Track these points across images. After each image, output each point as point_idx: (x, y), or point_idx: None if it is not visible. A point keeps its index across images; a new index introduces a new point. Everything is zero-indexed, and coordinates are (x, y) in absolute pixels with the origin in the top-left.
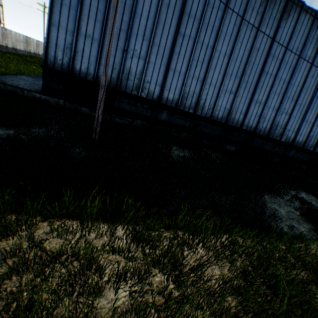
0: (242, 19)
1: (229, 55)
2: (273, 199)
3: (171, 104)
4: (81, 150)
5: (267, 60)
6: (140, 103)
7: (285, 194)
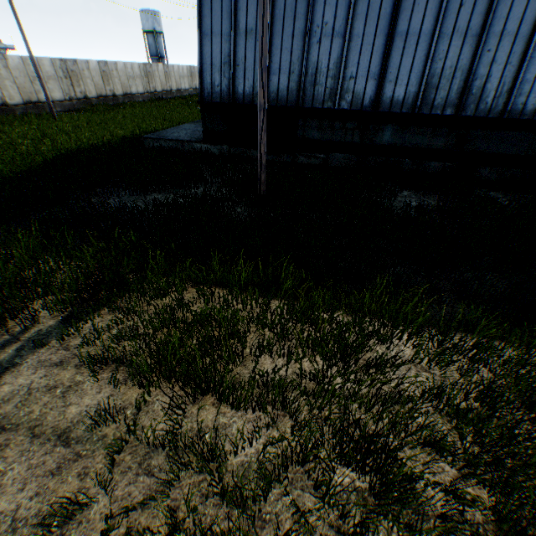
0: None
1: None
2: None
3: (400, 109)
4: (243, 209)
5: None
6: (340, 122)
7: None
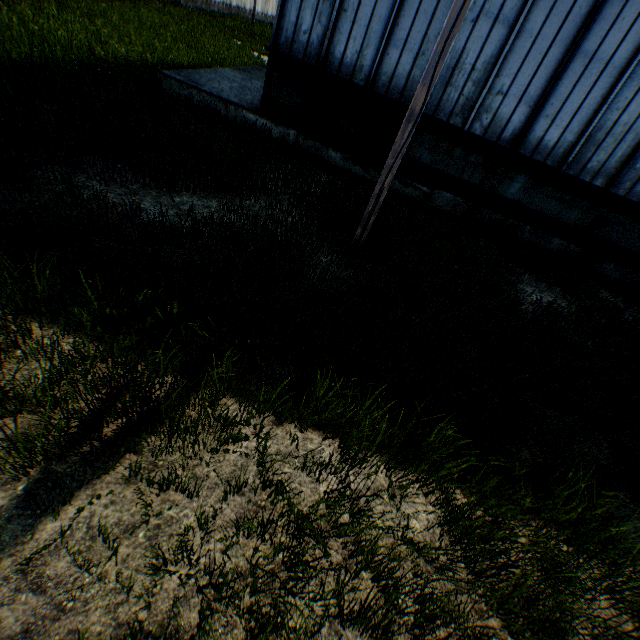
0: None
1: None
2: None
3: (544, 159)
4: (329, 260)
5: None
6: (463, 150)
7: None
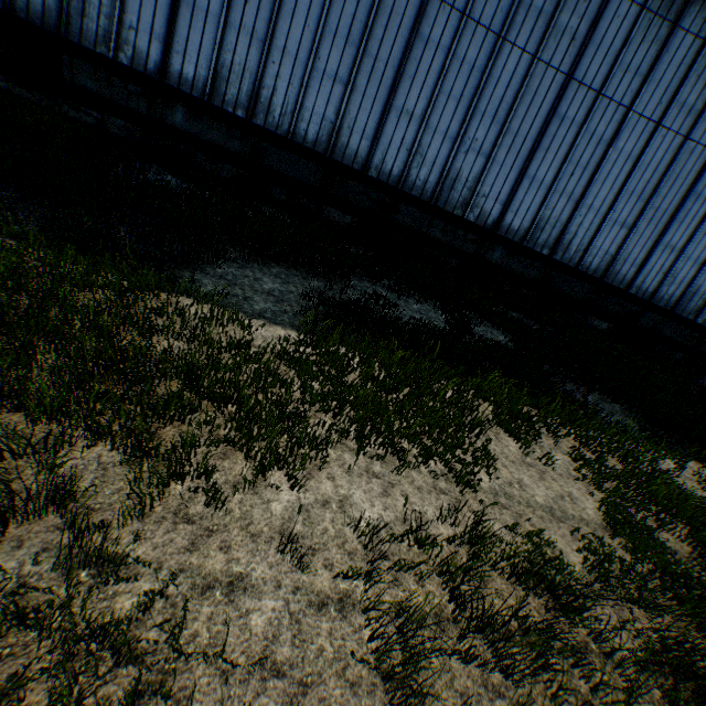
0: None
1: None
2: (291, 277)
3: (191, 91)
4: None
5: (428, 8)
6: (121, 80)
7: (349, 283)
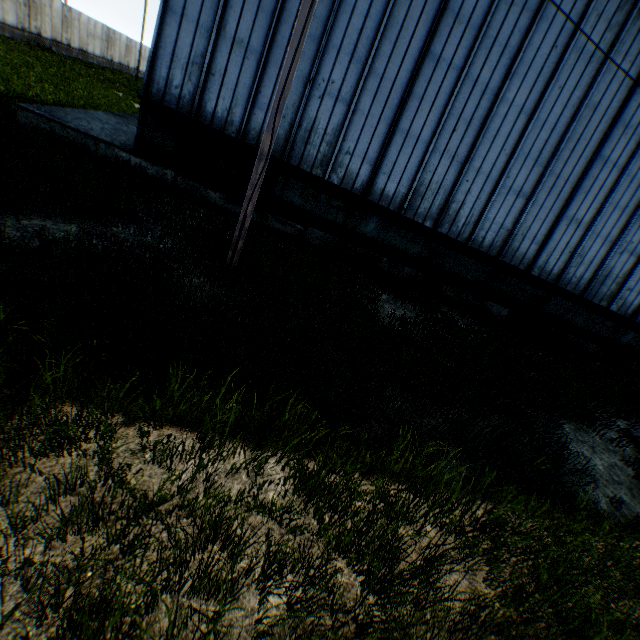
0: (571, 35)
1: (529, 114)
2: (580, 435)
3: (388, 205)
4: (202, 281)
5: (611, 133)
6: (326, 195)
7: (607, 425)
